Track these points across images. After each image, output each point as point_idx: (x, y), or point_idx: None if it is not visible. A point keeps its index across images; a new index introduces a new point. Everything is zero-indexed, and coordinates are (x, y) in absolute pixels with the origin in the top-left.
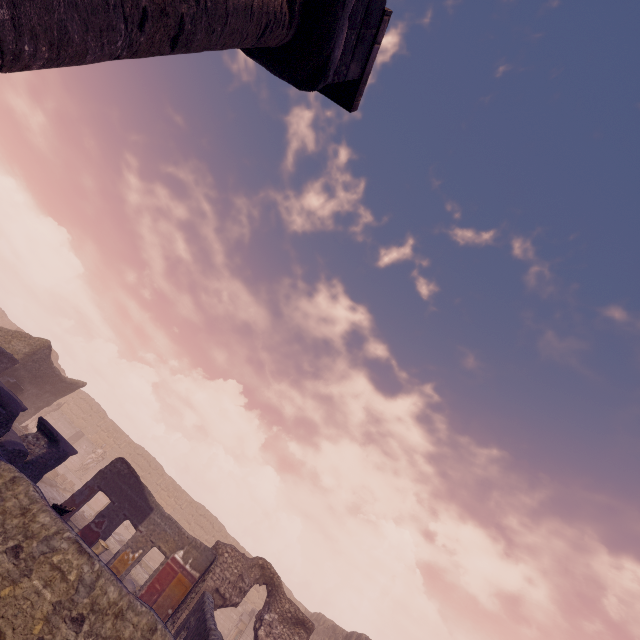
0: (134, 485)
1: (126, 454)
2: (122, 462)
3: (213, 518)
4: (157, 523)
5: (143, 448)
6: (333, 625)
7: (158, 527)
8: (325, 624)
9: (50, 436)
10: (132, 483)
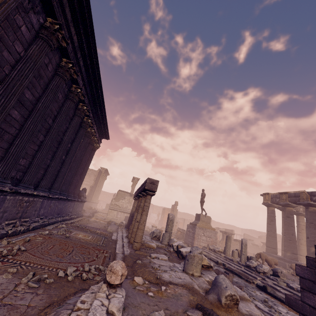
0: (250, 236)
1: (184, 216)
2: (245, 234)
3: (212, 220)
4: (256, 240)
5: (186, 213)
6: (258, 231)
7: (257, 240)
8: (254, 231)
9: (253, 240)
10: (249, 236)
